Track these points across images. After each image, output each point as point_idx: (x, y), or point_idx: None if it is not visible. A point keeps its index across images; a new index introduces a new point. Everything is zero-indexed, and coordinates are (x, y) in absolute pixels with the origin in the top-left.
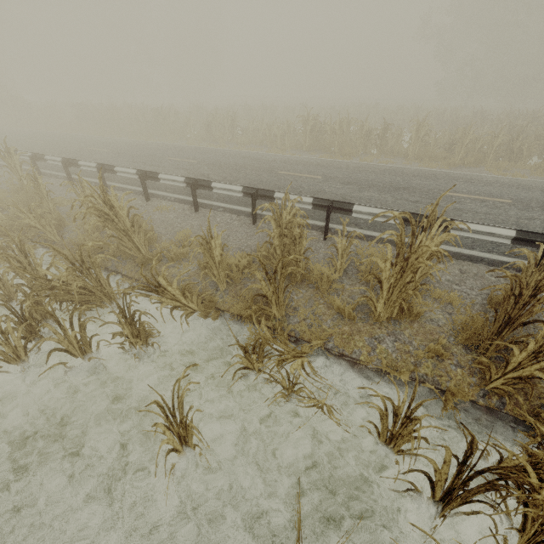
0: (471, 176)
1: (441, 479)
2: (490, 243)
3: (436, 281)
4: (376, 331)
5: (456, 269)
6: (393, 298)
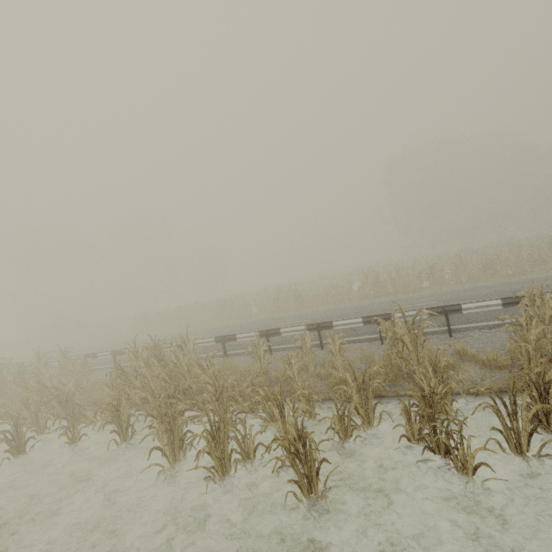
0: (541, 276)
1: None
2: None
3: None
4: None
5: None
6: None
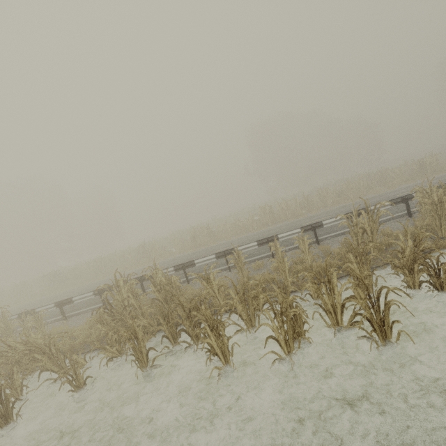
0: (380, 194)
1: None
2: None
3: None
4: None
5: None
6: None
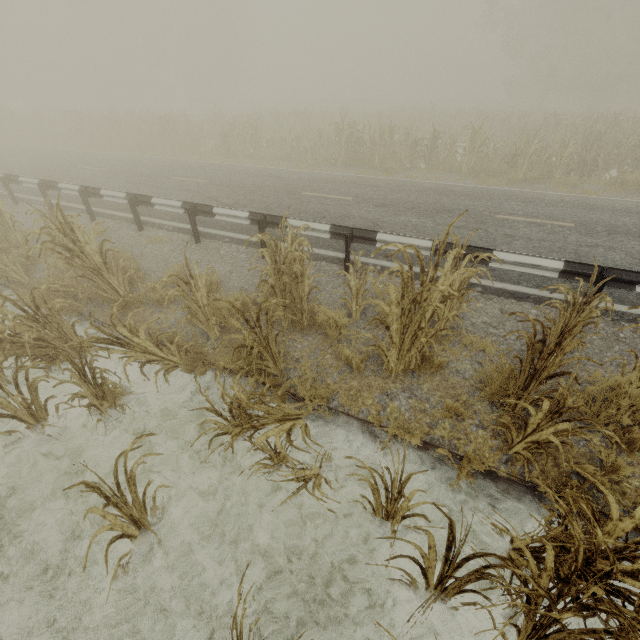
0: (532, 194)
1: (431, 566)
2: (540, 276)
3: (470, 324)
4: (389, 386)
5: (496, 309)
6: (406, 347)
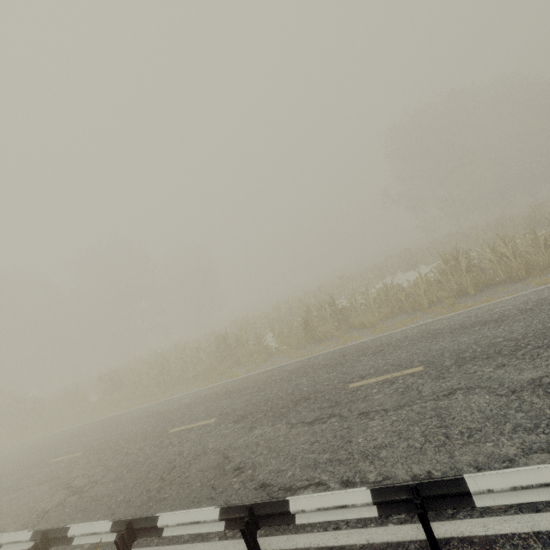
0: None
1: None
2: None
3: None
4: None
5: None
6: None
